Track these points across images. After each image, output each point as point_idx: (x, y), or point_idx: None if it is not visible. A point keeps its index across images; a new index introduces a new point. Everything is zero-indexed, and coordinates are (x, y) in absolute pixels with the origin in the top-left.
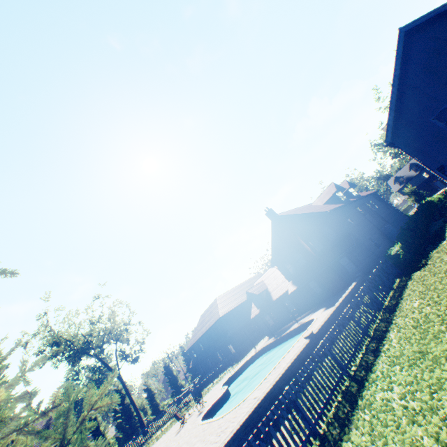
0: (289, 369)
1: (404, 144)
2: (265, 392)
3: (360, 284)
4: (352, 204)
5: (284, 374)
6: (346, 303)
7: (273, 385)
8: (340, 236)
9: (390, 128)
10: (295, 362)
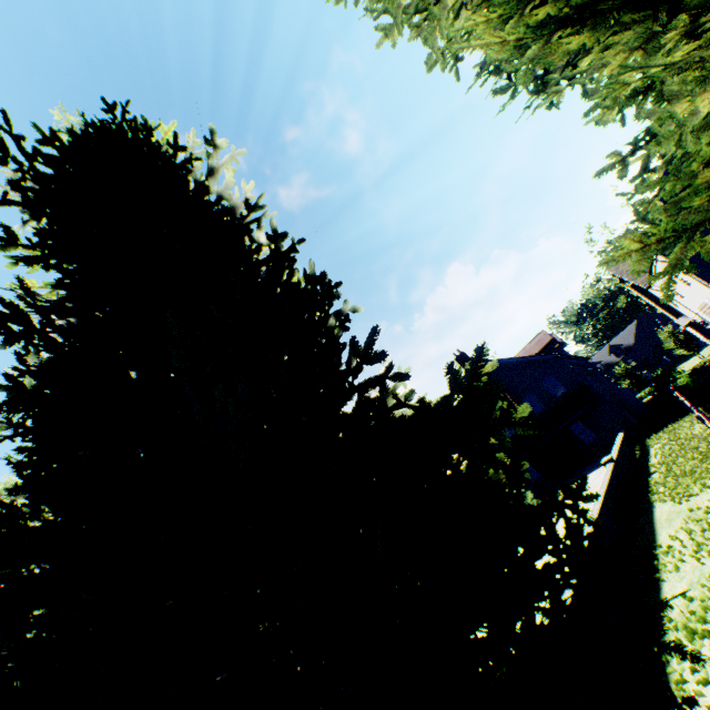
0: (611, 481)
1: None
2: (600, 492)
3: (627, 436)
4: (572, 361)
5: (609, 483)
6: (625, 447)
7: (605, 488)
8: (572, 390)
9: None
10: (612, 477)
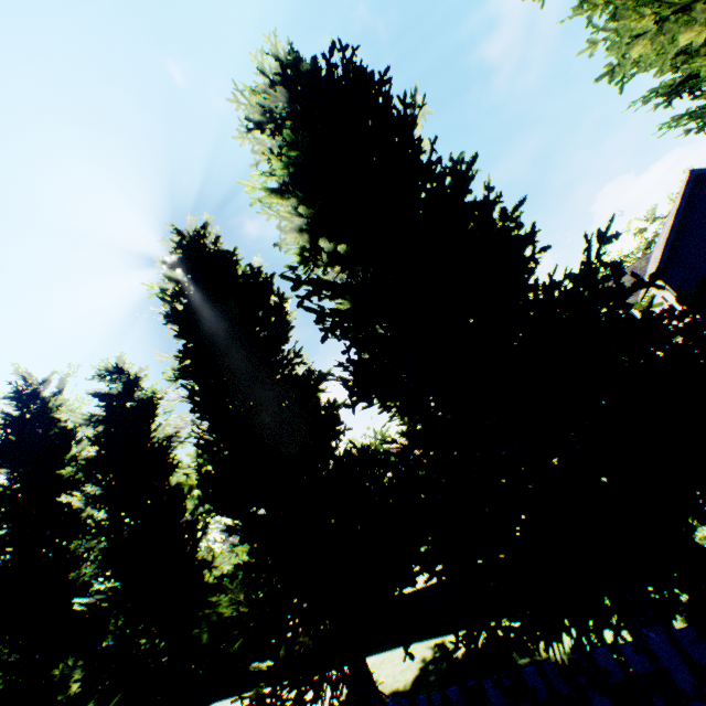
0: None
1: (671, 284)
2: None
3: None
4: None
5: None
6: None
7: None
8: None
9: (662, 262)
10: None
